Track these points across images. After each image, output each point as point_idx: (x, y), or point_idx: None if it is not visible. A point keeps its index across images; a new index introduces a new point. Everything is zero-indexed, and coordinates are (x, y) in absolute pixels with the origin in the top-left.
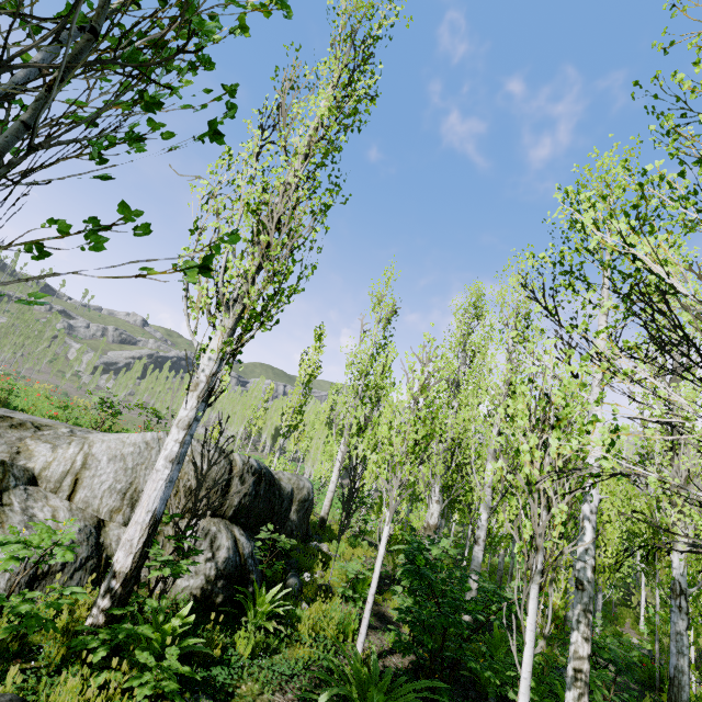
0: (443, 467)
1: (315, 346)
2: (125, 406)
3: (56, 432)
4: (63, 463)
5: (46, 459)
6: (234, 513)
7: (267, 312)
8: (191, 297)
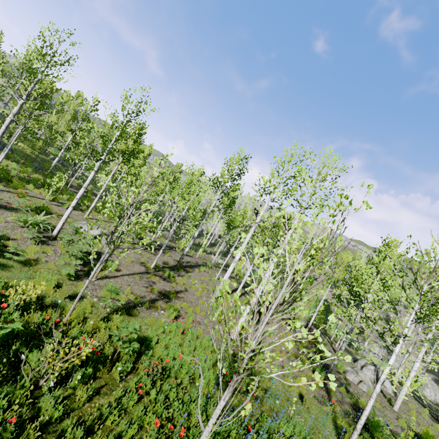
0: None
1: None
2: None
3: None
4: None
5: None
6: None
7: None
8: None
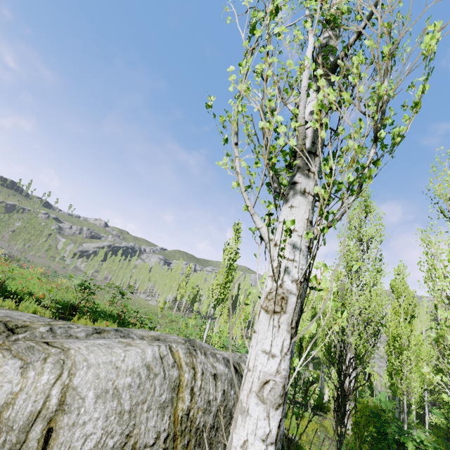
0: (358, 338)
1: (235, 237)
2: (98, 286)
3: (33, 333)
4: (32, 397)
5: (11, 387)
6: None
7: (368, 167)
8: (229, 154)
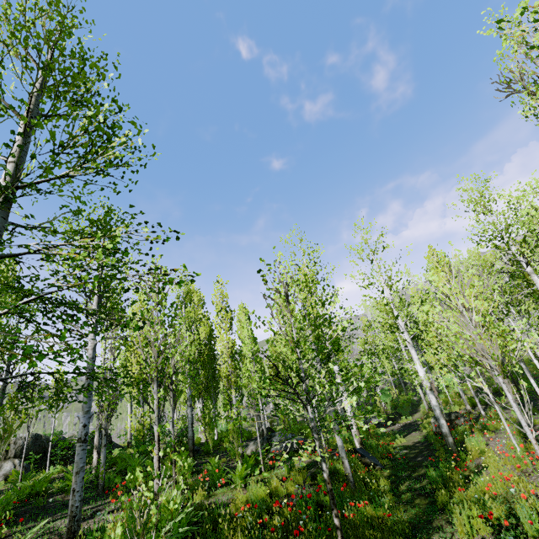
0: None
1: None
2: None
3: None
4: None
5: None
6: (15, 455)
7: None
8: None
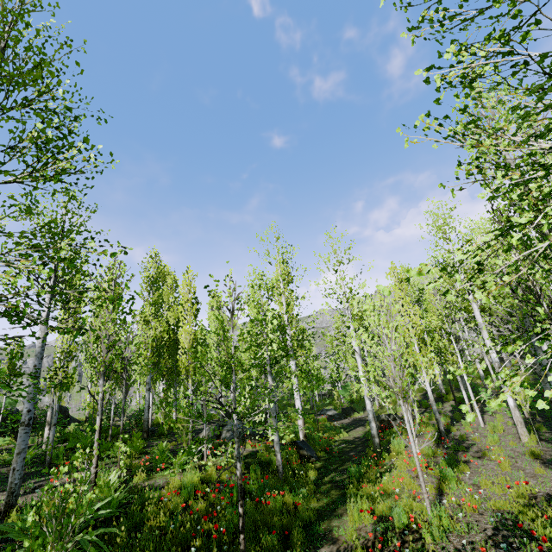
0: None
1: None
2: None
3: None
4: None
5: None
6: None
7: None
8: None
